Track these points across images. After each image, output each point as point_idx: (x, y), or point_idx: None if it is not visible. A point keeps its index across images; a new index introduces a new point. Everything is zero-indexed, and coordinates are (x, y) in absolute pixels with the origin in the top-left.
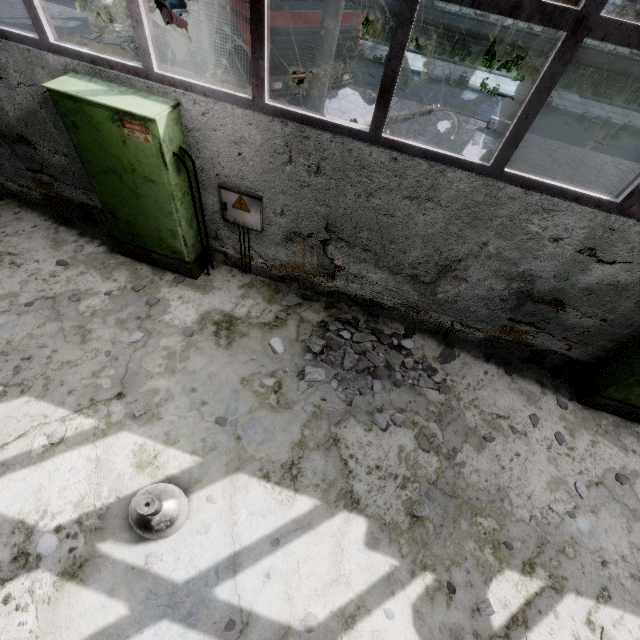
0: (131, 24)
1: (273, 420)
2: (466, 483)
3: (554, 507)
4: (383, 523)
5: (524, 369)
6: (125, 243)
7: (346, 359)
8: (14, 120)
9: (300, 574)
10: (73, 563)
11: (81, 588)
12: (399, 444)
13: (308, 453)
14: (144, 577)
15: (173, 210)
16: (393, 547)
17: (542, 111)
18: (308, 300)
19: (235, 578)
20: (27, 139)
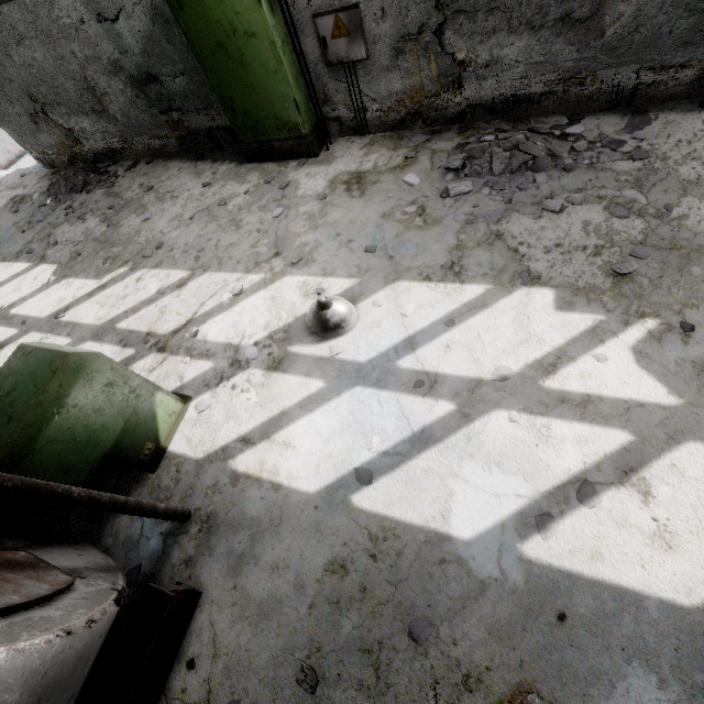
0: None
1: (423, 236)
2: (692, 233)
3: None
4: (575, 289)
5: None
6: (248, 144)
7: (494, 162)
8: (140, 57)
9: (482, 342)
10: (273, 362)
11: (284, 375)
12: (582, 220)
13: (468, 252)
14: (332, 363)
15: (278, 65)
16: (593, 306)
17: None
18: (437, 133)
19: (415, 353)
20: (153, 74)
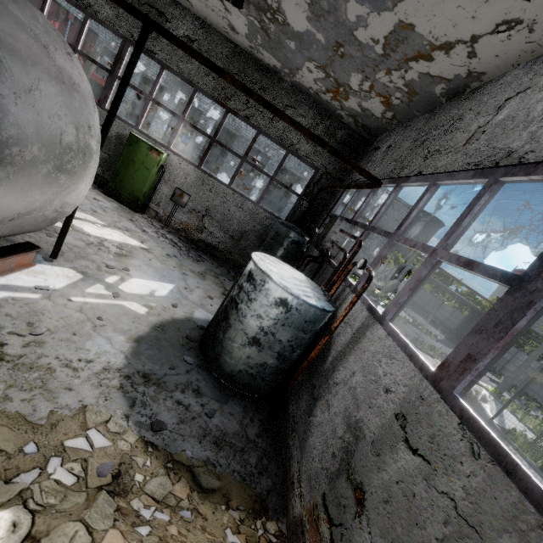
0: None
1: None
2: None
3: None
4: None
5: None
6: None
7: None
8: None
9: None
10: None
11: None
12: None
13: None
14: None
15: None
16: None
17: None
18: None
19: None
20: None
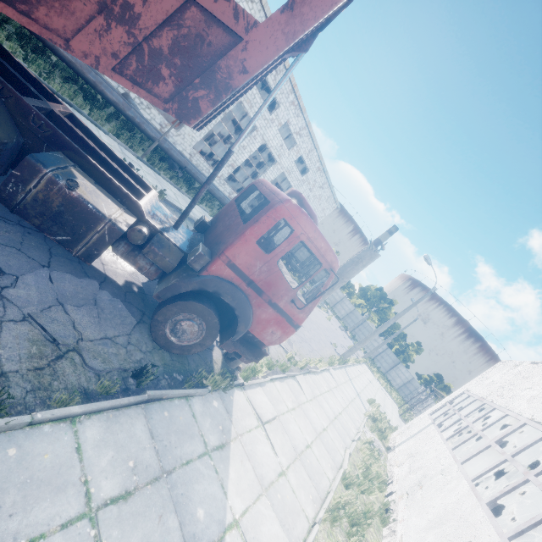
0: None
1: None
2: None
3: None
4: None
5: None
6: None
7: None
8: None
9: None
10: None
11: None
12: None
13: None
14: None
15: None
16: None
17: None
18: None
19: None
20: None
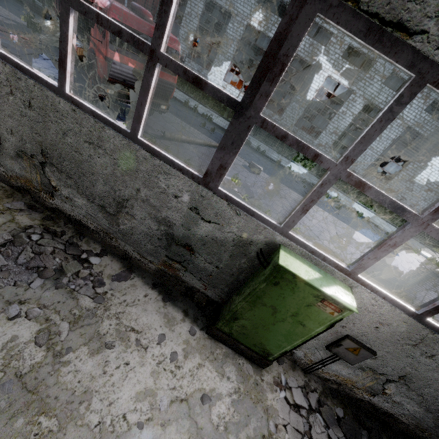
0: (53, 39)
1: None
2: (56, 381)
3: (129, 416)
4: None
5: (179, 300)
6: None
7: (22, 255)
8: None
9: None
10: None
11: None
12: (15, 334)
13: None
14: None
15: None
16: None
17: (285, 171)
18: (32, 209)
19: None
20: None
